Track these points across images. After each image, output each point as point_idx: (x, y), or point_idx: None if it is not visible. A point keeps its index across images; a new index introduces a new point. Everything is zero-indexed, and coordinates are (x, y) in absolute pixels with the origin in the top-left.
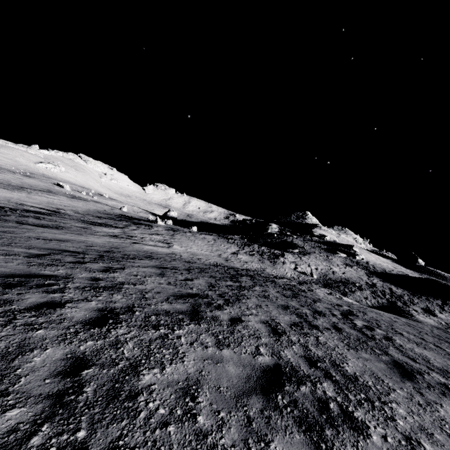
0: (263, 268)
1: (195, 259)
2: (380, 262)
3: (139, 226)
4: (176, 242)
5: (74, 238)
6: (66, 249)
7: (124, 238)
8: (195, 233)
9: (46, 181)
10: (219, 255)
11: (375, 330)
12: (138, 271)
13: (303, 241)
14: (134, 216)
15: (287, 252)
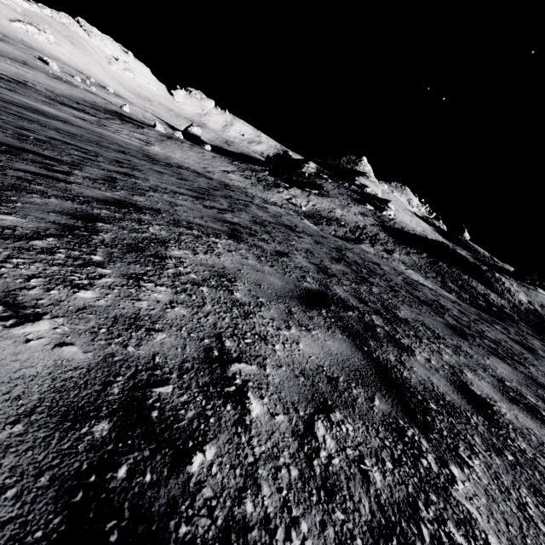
0: (246, 188)
1: (163, 157)
2: (410, 223)
3: (126, 123)
4: (160, 146)
5: (22, 100)
6: (1, 96)
7: (93, 124)
8: (194, 147)
9: (24, 51)
10: (204, 167)
11: (249, 205)
12: (62, 124)
13: (336, 187)
14: (133, 118)
15: (303, 190)
